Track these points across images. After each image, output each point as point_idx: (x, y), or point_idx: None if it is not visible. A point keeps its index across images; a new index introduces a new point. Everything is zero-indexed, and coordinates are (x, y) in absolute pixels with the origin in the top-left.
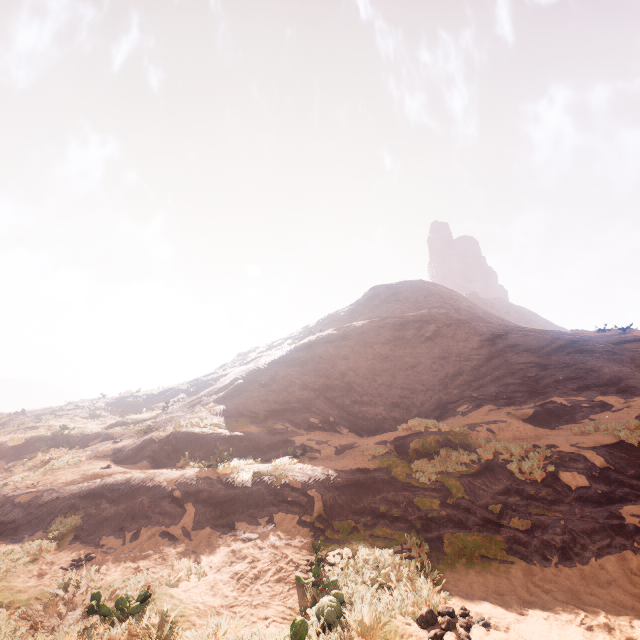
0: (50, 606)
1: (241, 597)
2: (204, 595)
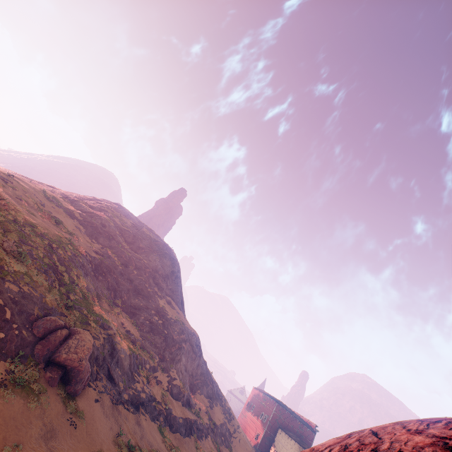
0: None
1: None
2: None
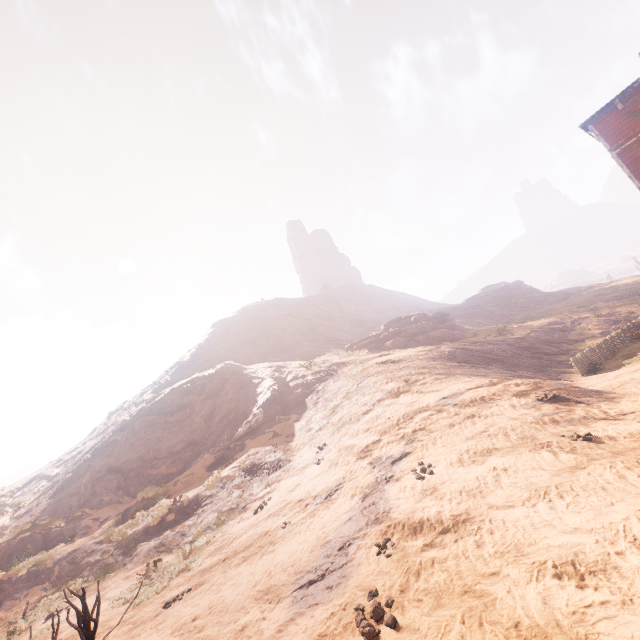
0: None
1: None
2: None
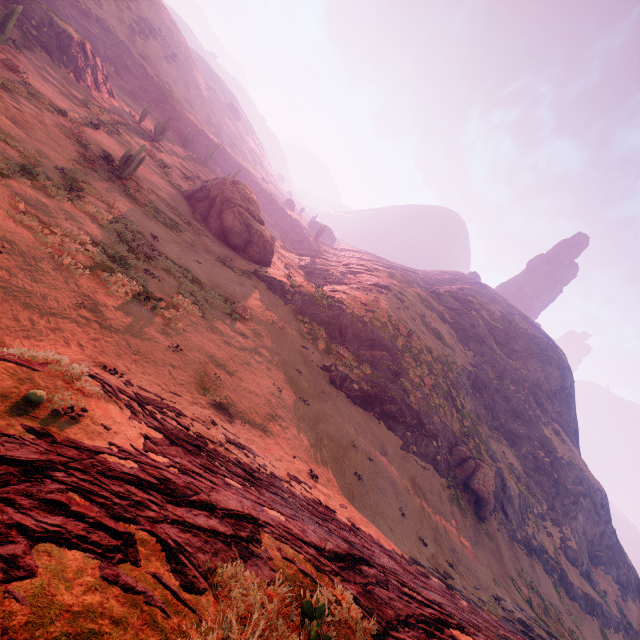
0: None
1: None
2: None
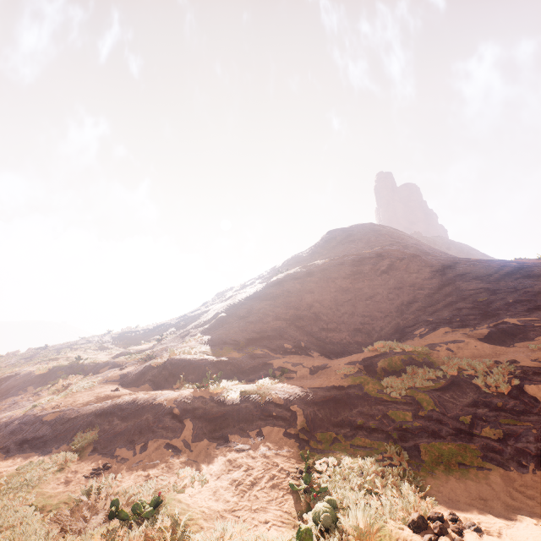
0: (76, 512)
1: (241, 502)
2: (208, 500)
